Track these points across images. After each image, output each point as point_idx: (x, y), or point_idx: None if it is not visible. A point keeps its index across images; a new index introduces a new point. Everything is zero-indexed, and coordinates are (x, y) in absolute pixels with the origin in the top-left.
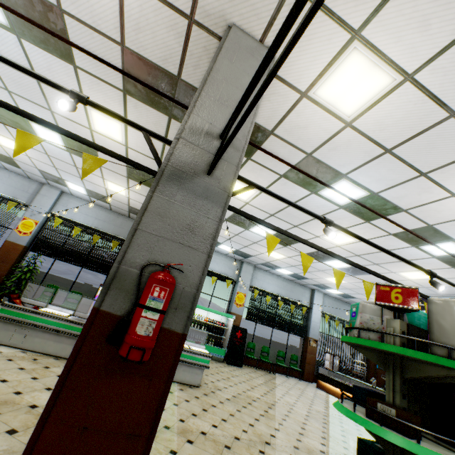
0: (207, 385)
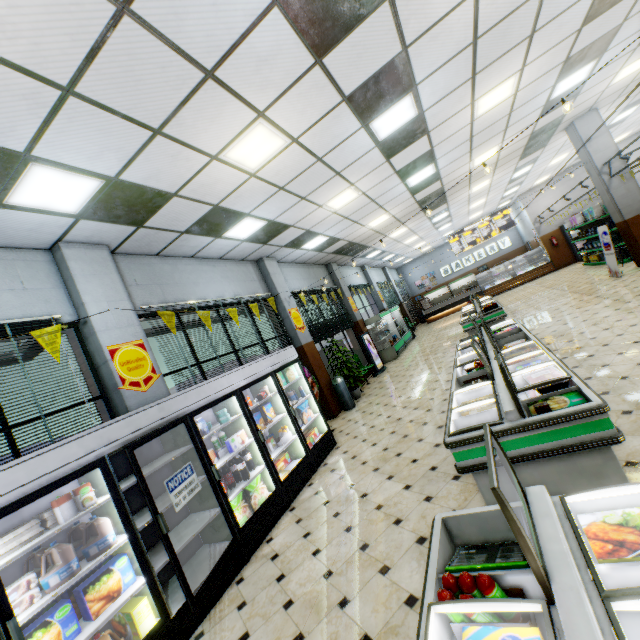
0: None
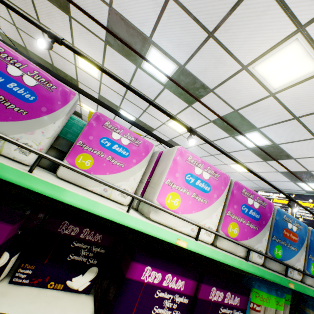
0: None
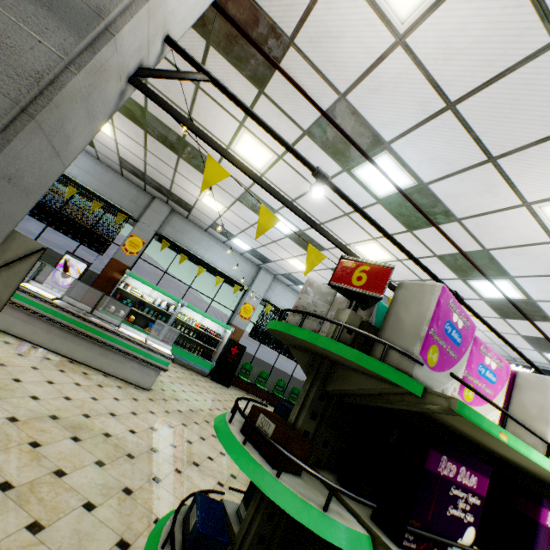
0: (162, 392)
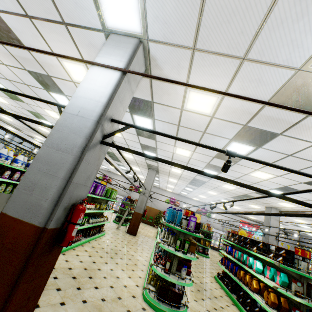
0: None
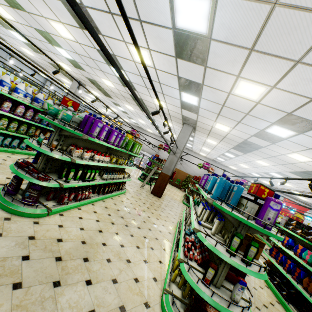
0: None
